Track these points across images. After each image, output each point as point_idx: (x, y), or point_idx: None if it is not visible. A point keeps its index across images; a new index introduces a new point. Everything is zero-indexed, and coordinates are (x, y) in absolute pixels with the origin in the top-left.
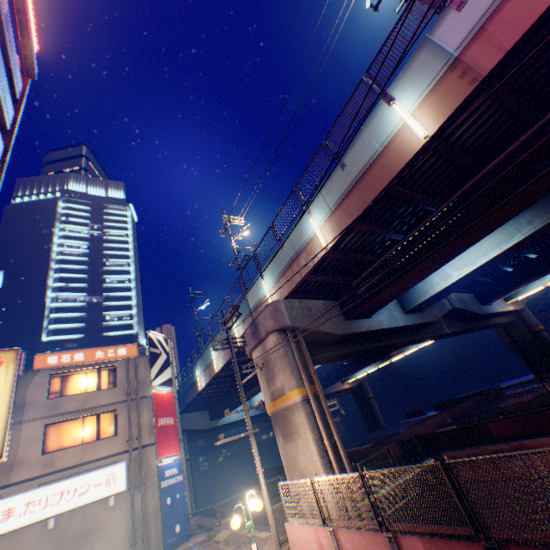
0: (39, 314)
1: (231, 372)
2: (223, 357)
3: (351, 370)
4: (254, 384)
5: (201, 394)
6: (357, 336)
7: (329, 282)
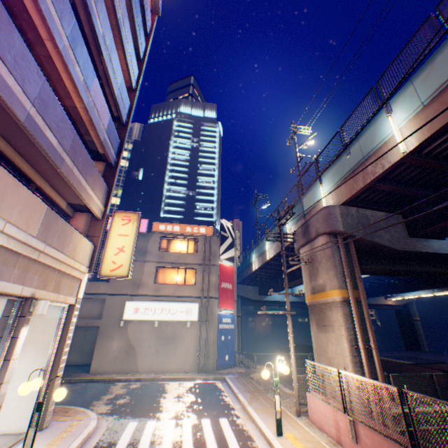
0: (159, 199)
1: (279, 263)
2: (274, 250)
3: (398, 289)
4: (297, 277)
5: (253, 274)
6: (419, 256)
7: (397, 193)
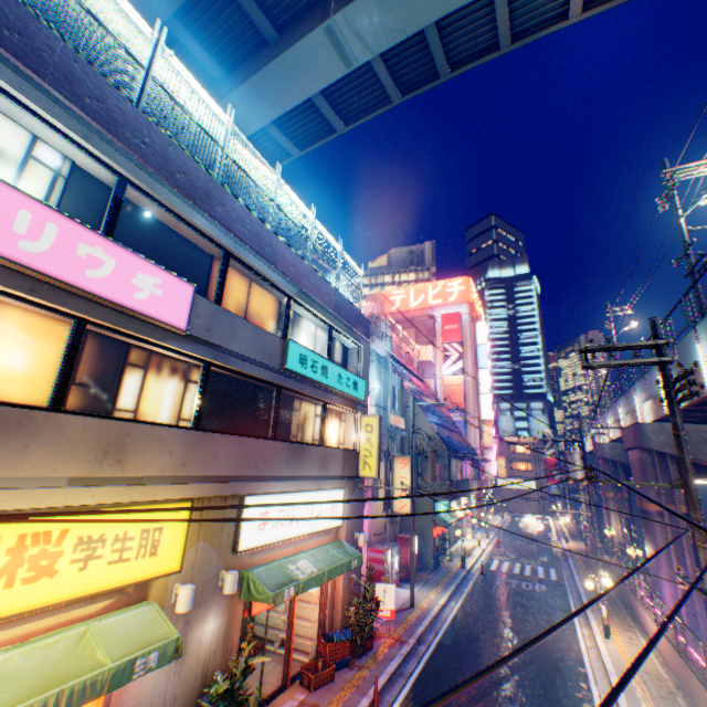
0: None
1: None
2: None
3: None
4: None
5: None
6: None
7: None
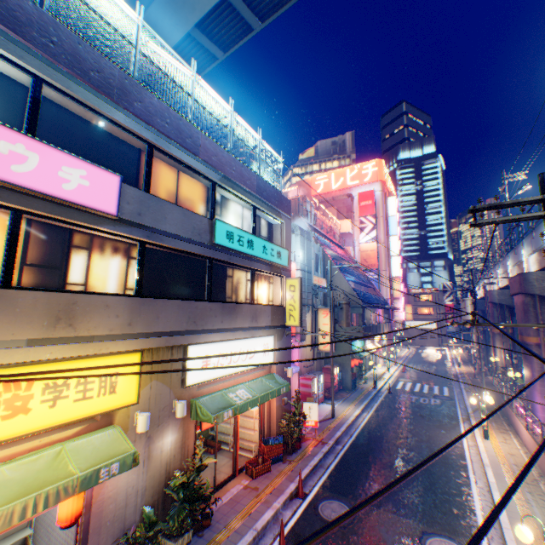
0: None
1: None
2: None
3: None
4: None
5: None
6: None
7: None
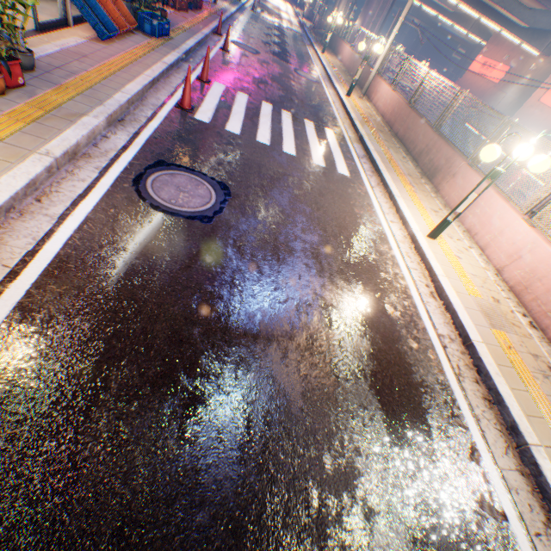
0: None
1: None
2: None
3: None
4: None
5: None
6: None
7: None
